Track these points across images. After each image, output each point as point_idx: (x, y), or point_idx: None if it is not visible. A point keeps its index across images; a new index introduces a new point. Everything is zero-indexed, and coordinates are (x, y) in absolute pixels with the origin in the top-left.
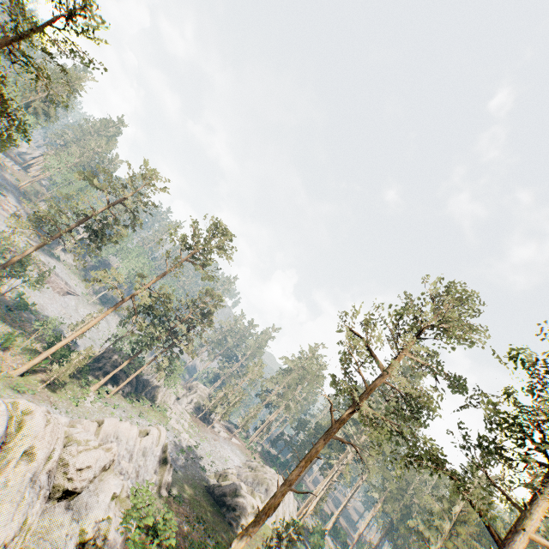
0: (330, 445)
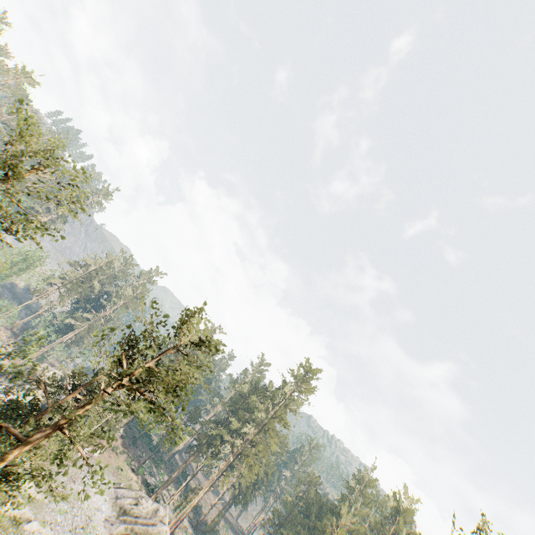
0: (210, 445)
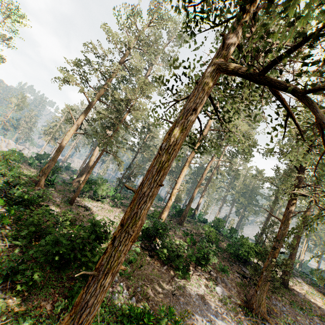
0: None
